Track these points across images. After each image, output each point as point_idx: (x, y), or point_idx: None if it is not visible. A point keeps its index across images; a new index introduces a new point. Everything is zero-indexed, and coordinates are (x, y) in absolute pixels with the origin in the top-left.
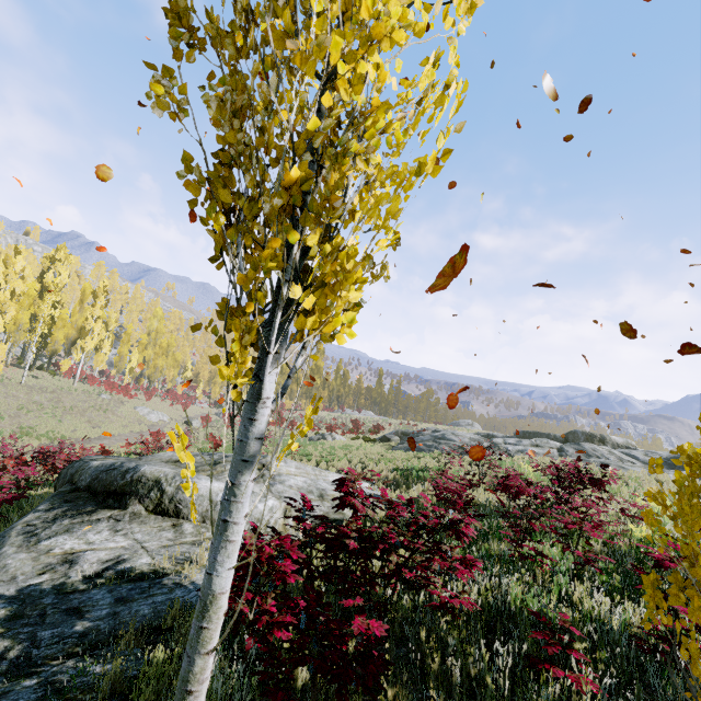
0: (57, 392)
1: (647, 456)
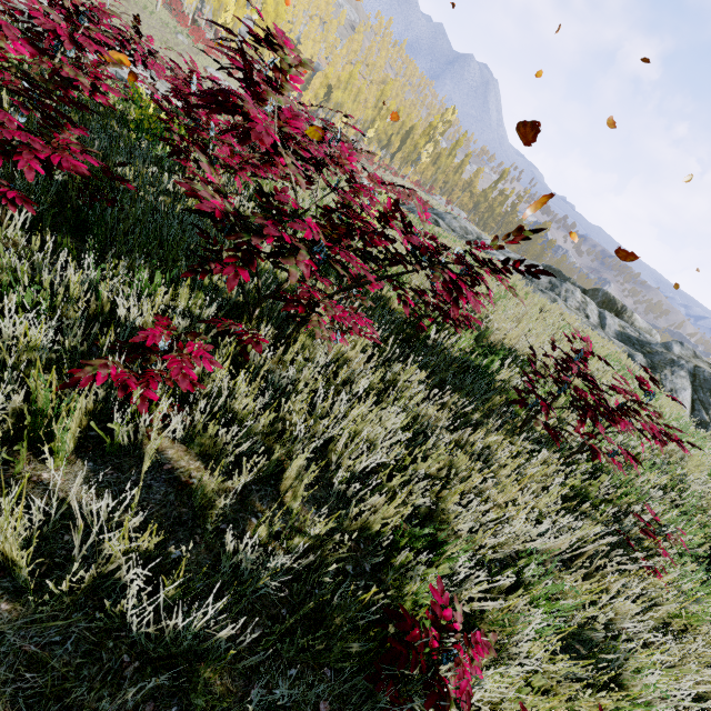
0: (130, 3)
1: (621, 327)
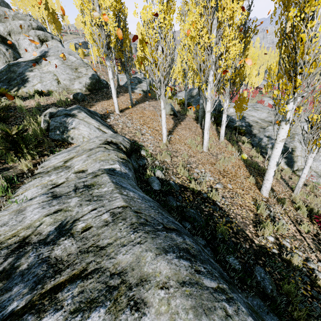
0: None
1: None
